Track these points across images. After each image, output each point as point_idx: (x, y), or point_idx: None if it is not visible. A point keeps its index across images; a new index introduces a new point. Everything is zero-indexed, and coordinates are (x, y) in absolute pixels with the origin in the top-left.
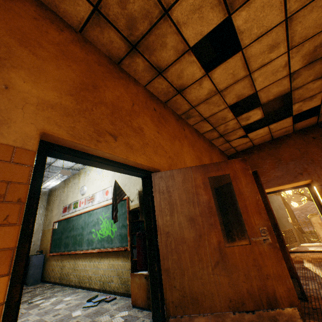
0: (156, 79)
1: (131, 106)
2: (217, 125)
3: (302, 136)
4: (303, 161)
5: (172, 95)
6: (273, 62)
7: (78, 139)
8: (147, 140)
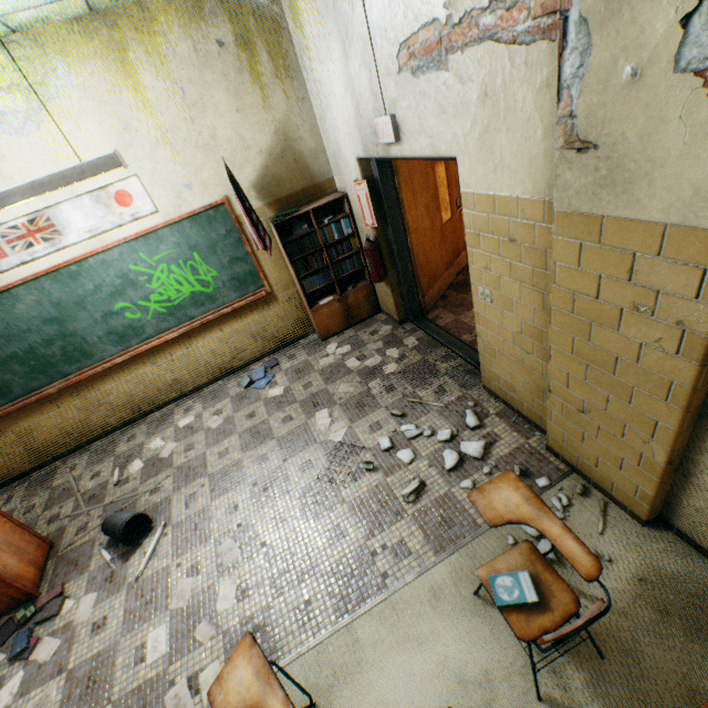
0: None
1: None
2: None
3: None
4: None
5: None
6: None
7: None
8: None
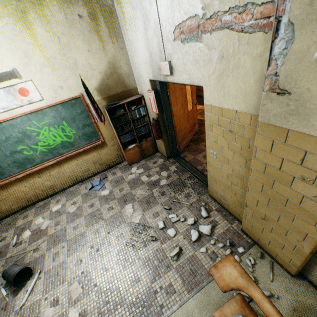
0: None
1: None
2: None
3: None
4: None
5: None
6: None
7: None
8: None
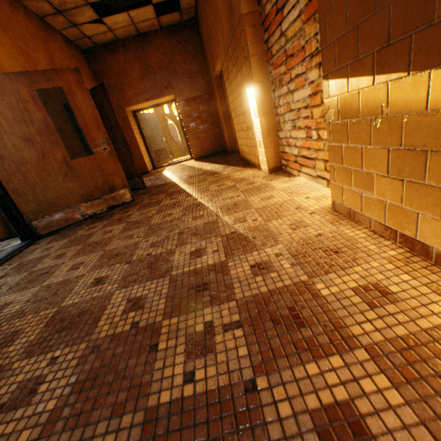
0: None
1: None
2: None
3: (169, 37)
4: (169, 73)
5: None
6: None
7: None
8: None
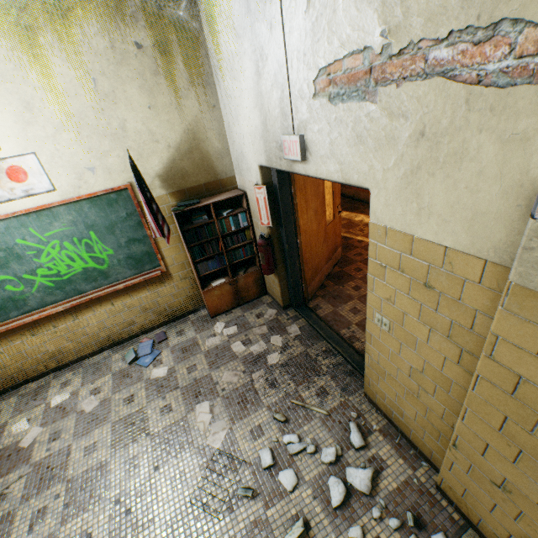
0: None
1: None
2: None
3: None
4: None
5: None
6: None
7: None
8: None
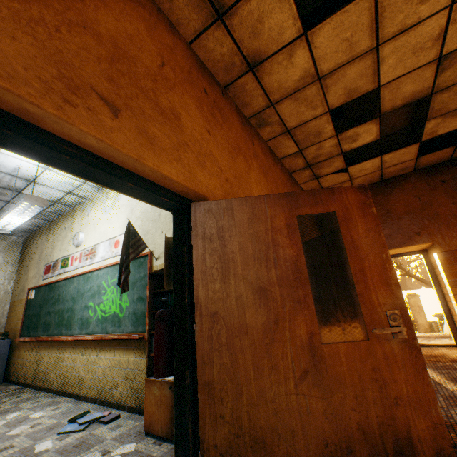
0: (212, 29)
1: (157, 66)
2: (306, 145)
3: (425, 177)
4: (423, 216)
5: (238, 72)
6: (421, 25)
7: (4, 75)
8: (187, 139)
